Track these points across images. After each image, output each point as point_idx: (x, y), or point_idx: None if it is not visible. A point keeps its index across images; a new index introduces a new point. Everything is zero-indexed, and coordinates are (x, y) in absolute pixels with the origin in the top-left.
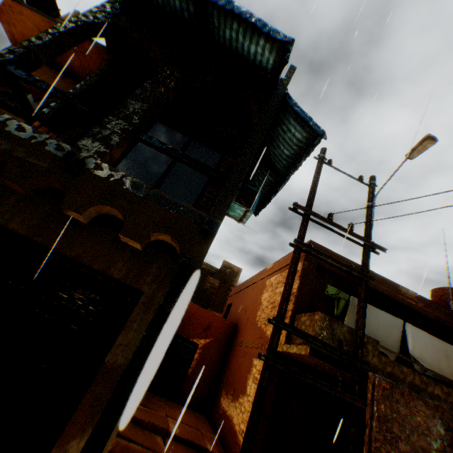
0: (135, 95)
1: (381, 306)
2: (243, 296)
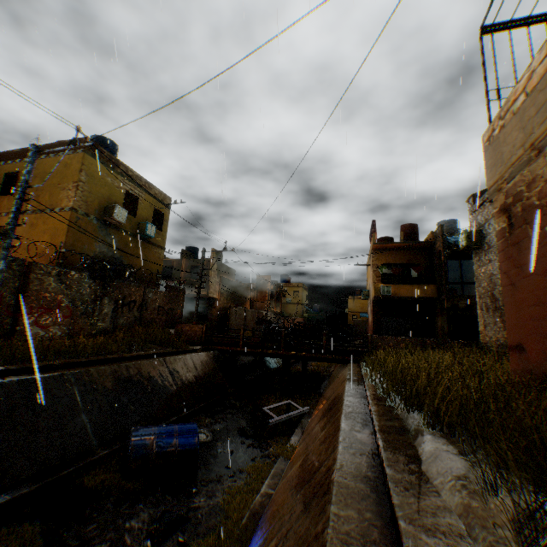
0: None
1: None
2: None
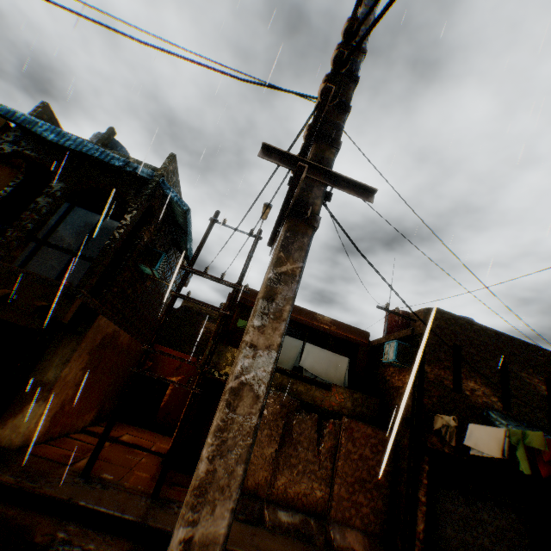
0: (31, 209)
1: (299, 332)
2: None
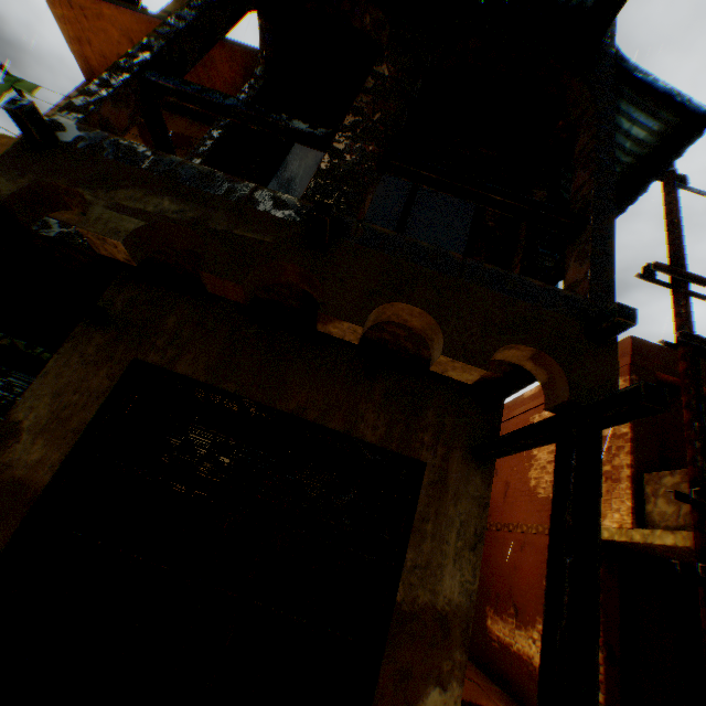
0: (367, 90)
1: None
2: None
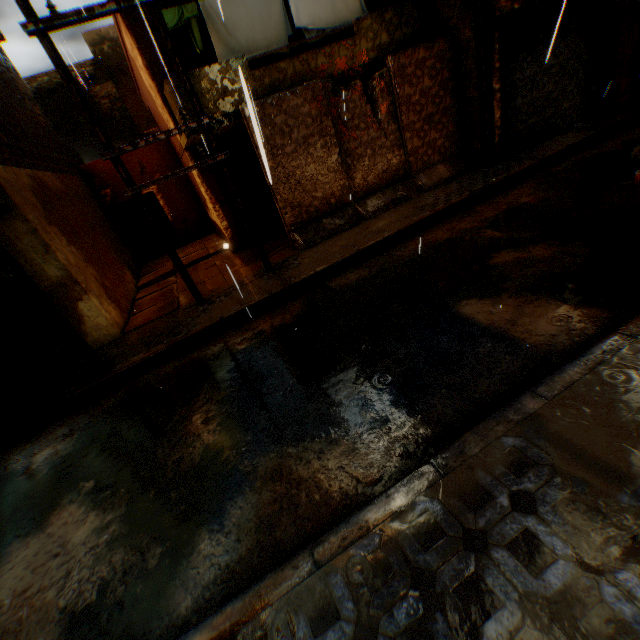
0: None
1: None
2: (142, 90)
